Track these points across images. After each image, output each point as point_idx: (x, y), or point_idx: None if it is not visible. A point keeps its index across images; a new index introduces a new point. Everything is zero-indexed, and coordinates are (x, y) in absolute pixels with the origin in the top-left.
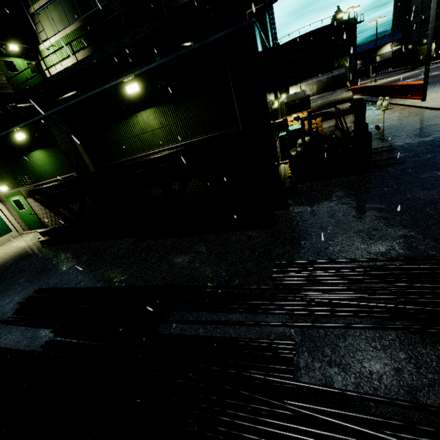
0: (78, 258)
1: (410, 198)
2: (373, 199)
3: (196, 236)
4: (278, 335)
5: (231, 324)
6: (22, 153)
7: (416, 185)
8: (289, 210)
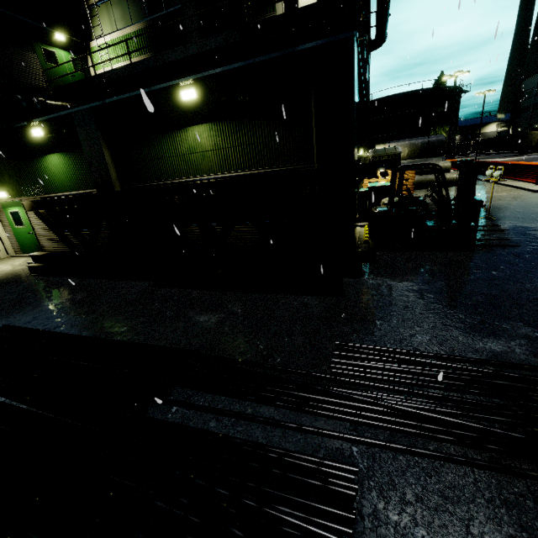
0: (69, 296)
1: (530, 289)
2: (478, 282)
3: (232, 292)
4: (330, 452)
5: (260, 422)
6: (35, 154)
7: (537, 274)
8: (362, 280)
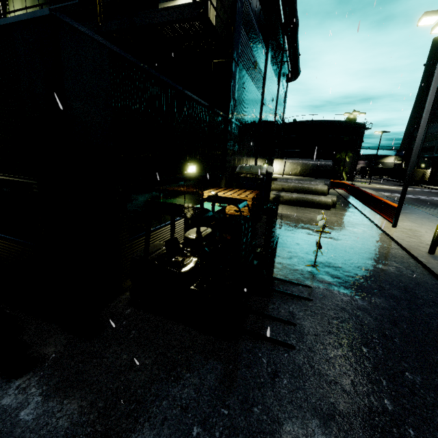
0: None
1: None
2: None
3: None
4: None
5: None
6: None
7: None
8: (4, 388)
